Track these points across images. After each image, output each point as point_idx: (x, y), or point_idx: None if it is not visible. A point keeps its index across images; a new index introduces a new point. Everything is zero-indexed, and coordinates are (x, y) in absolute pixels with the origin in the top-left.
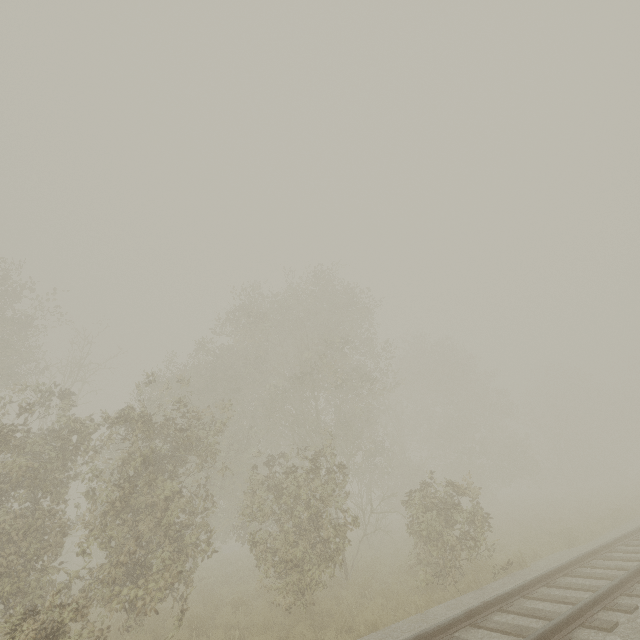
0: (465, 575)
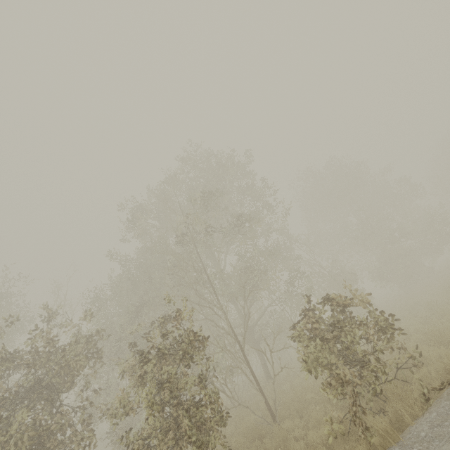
0: (377, 421)
